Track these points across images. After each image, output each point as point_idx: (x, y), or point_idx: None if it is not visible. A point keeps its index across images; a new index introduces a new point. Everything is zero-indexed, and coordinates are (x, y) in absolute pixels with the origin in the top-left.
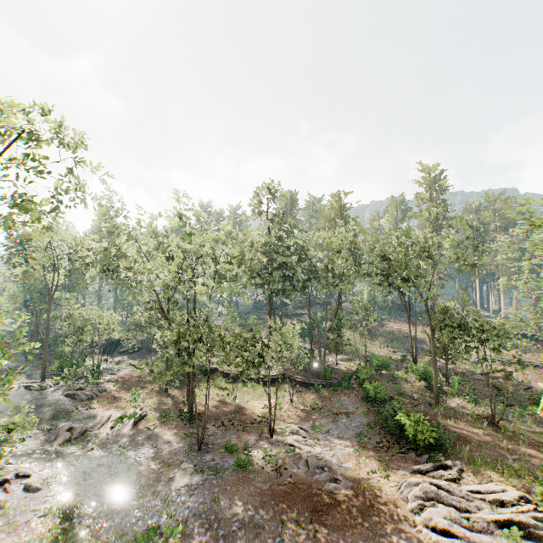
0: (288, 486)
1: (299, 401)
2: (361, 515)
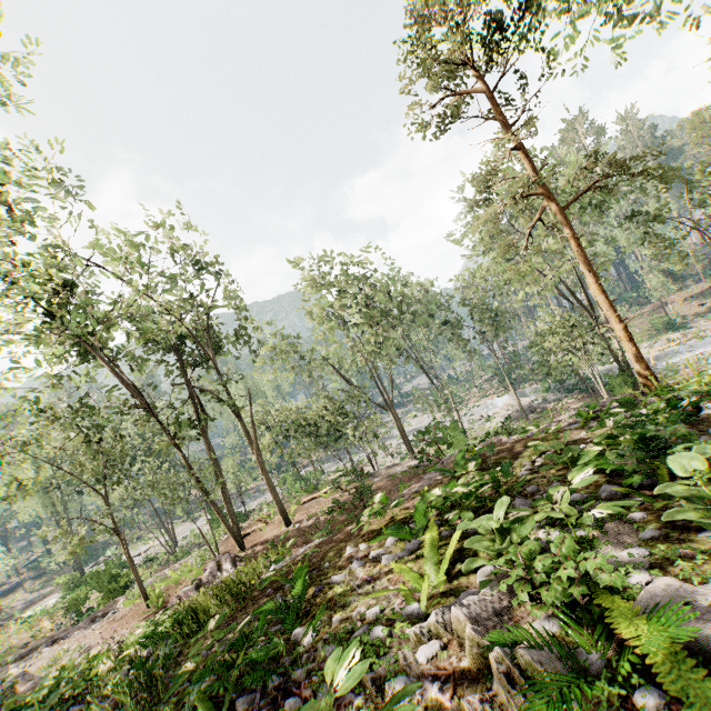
0: (6, 618)
1: (33, 588)
2: (38, 601)
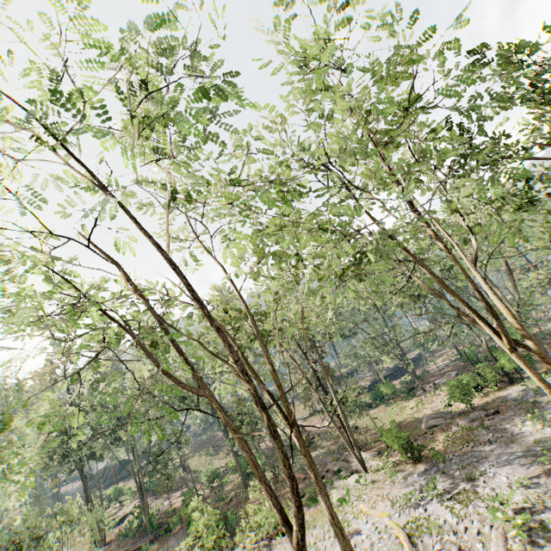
0: None
1: None
2: None
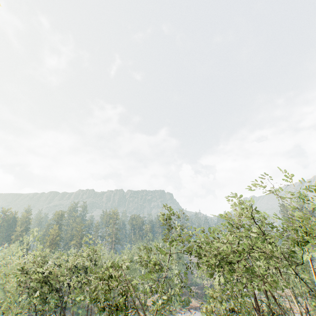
0: None
1: None
2: None
